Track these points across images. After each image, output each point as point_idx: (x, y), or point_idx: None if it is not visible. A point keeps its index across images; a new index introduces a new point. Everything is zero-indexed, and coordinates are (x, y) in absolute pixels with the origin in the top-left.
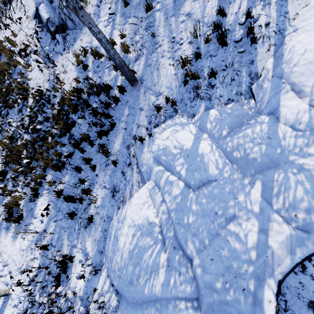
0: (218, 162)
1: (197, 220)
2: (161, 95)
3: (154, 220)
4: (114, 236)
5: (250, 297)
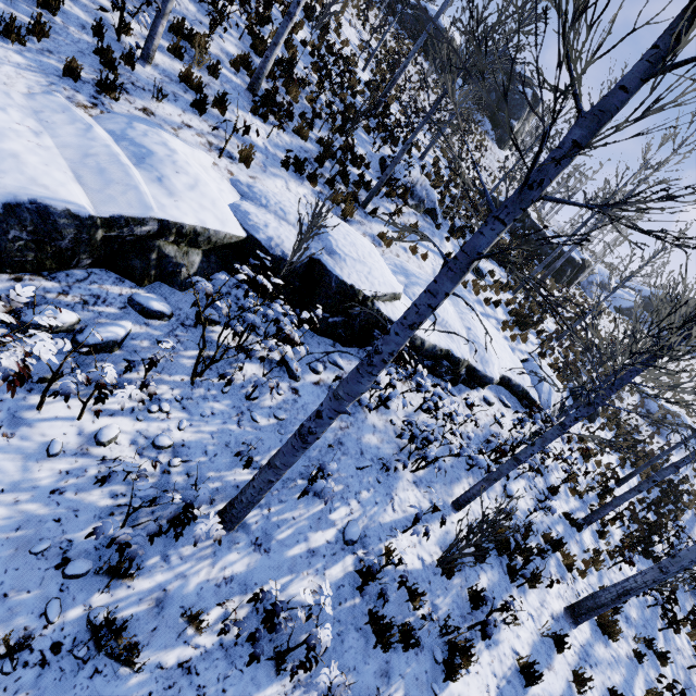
0: None
1: None
2: None
3: None
4: None
5: None
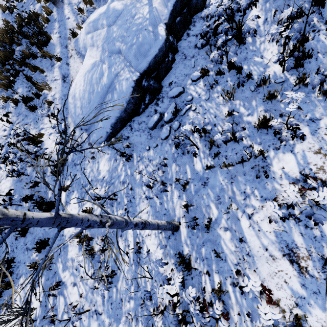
0: (123, 3)
1: (118, 31)
2: (81, 3)
3: (95, 60)
4: (71, 98)
5: (151, 33)
